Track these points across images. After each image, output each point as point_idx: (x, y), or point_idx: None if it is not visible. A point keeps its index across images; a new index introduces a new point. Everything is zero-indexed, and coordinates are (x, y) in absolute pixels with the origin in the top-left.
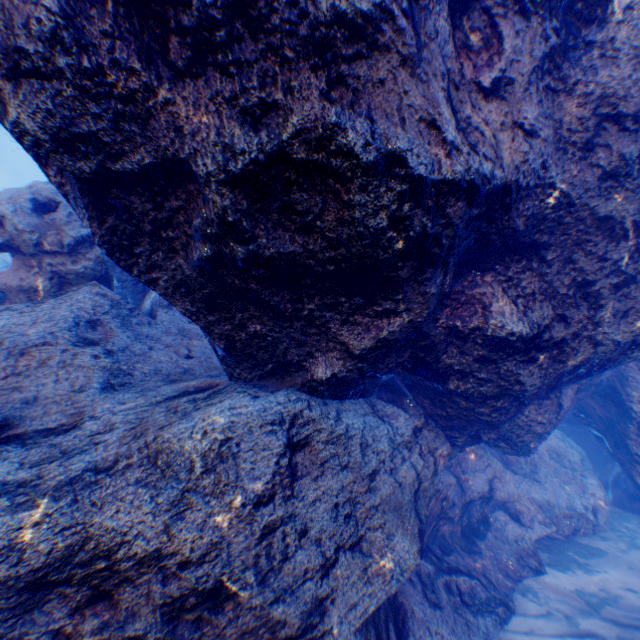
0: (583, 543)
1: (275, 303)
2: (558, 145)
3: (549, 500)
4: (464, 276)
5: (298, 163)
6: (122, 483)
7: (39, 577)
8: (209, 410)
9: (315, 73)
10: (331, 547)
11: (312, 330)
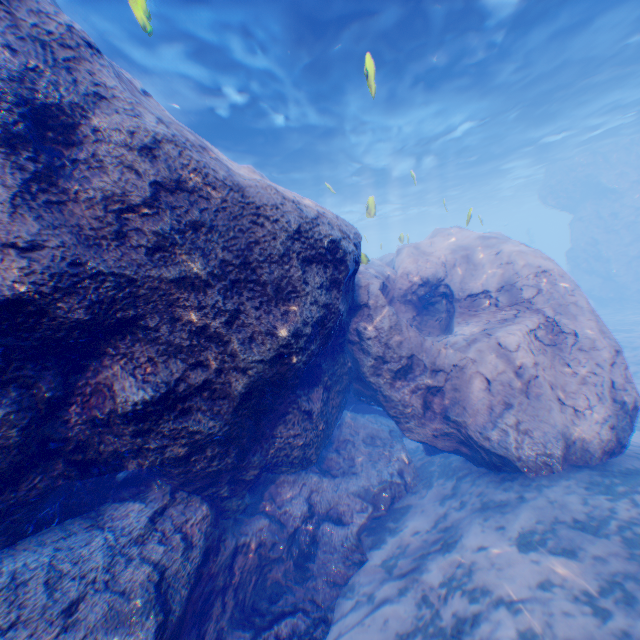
0: (399, 506)
1: None
2: (89, 242)
3: (364, 485)
4: (89, 367)
5: None
6: None
7: None
8: None
9: None
10: None
11: None
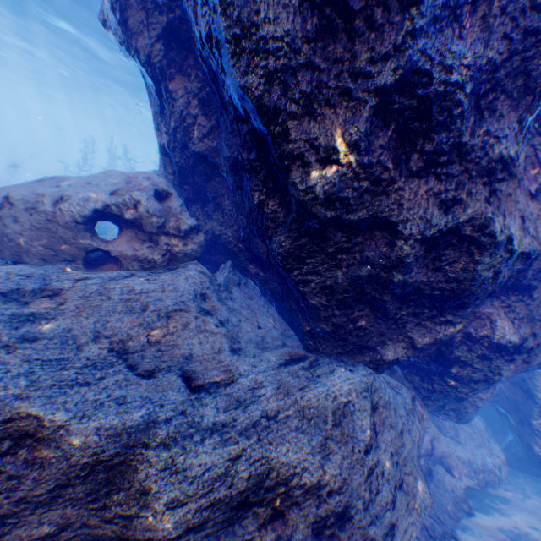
0: (492, 492)
1: (388, 308)
2: None
3: (469, 458)
4: None
5: (462, 235)
6: (286, 429)
7: (243, 497)
8: (331, 378)
9: (483, 187)
10: (393, 485)
11: (393, 326)
